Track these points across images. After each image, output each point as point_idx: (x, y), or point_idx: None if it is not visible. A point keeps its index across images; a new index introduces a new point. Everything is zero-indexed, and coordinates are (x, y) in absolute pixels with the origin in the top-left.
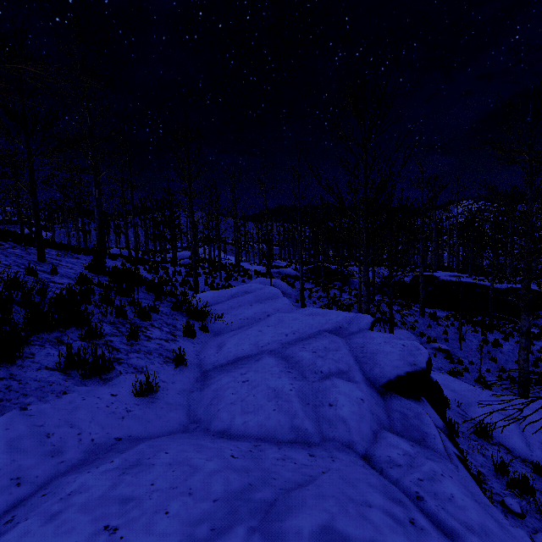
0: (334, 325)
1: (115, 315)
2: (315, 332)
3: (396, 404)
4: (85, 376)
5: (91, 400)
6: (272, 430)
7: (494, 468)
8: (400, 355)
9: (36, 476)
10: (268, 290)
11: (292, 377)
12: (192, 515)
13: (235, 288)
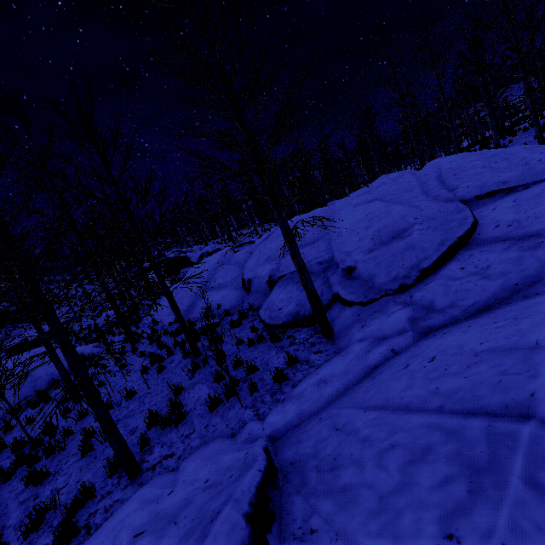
0: None
1: None
2: None
3: None
4: None
5: None
6: None
7: None
8: None
9: None
10: None
11: None
12: None
13: None
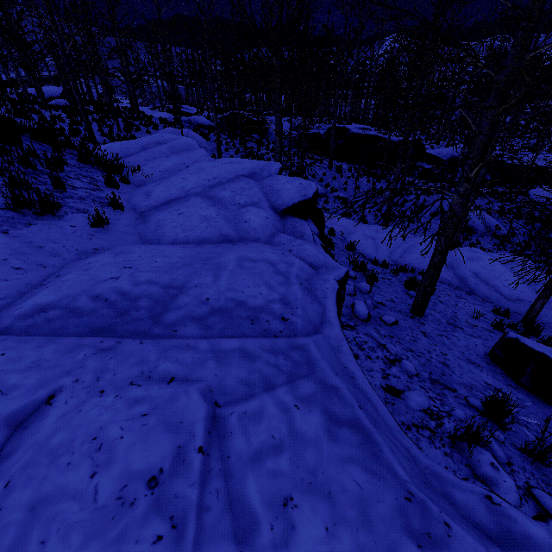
0: (249, 171)
1: (22, 165)
2: (233, 177)
3: (290, 221)
4: (38, 213)
5: (57, 229)
6: (207, 238)
7: (349, 262)
8: (297, 190)
9: (53, 264)
10: (183, 141)
11: (217, 208)
12: (171, 262)
13: (145, 138)
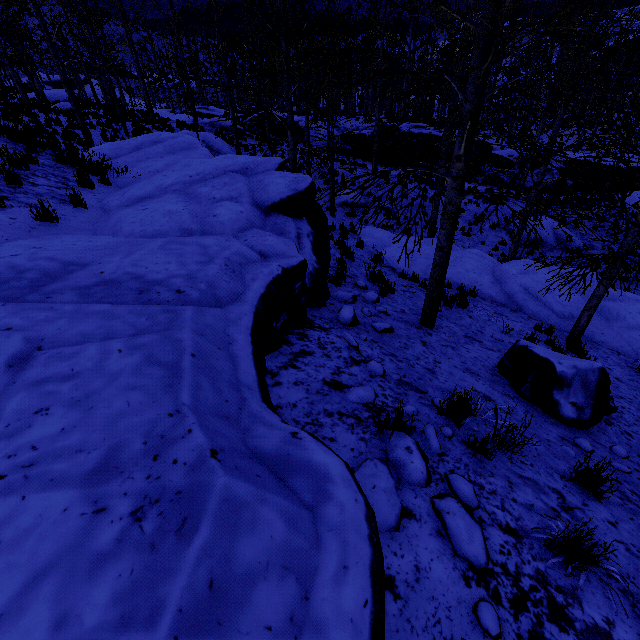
0: (240, 166)
1: None
2: (220, 173)
3: (274, 218)
4: None
5: None
6: (165, 232)
7: (366, 272)
8: (287, 184)
9: None
10: (183, 140)
11: (188, 204)
12: (92, 245)
13: (140, 137)
